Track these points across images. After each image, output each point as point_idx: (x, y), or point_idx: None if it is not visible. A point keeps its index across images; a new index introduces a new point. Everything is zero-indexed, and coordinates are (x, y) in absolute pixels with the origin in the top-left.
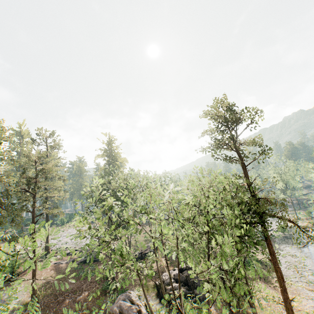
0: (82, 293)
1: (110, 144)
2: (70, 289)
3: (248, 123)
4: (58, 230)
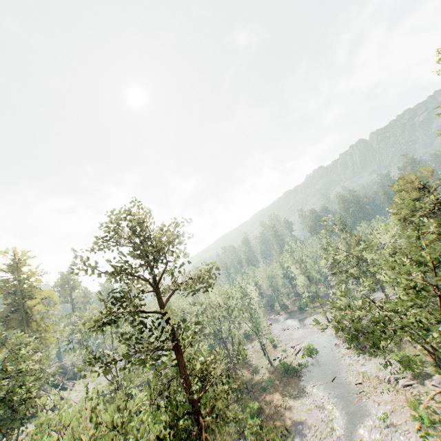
0: None
1: (17, 270)
2: None
3: (167, 261)
4: None
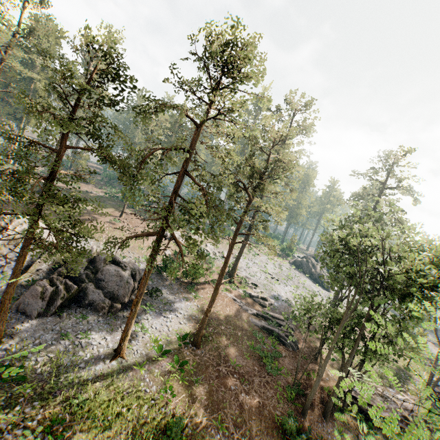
0: (250, 392)
1: (396, 154)
2: (238, 365)
3: None
4: (251, 249)
